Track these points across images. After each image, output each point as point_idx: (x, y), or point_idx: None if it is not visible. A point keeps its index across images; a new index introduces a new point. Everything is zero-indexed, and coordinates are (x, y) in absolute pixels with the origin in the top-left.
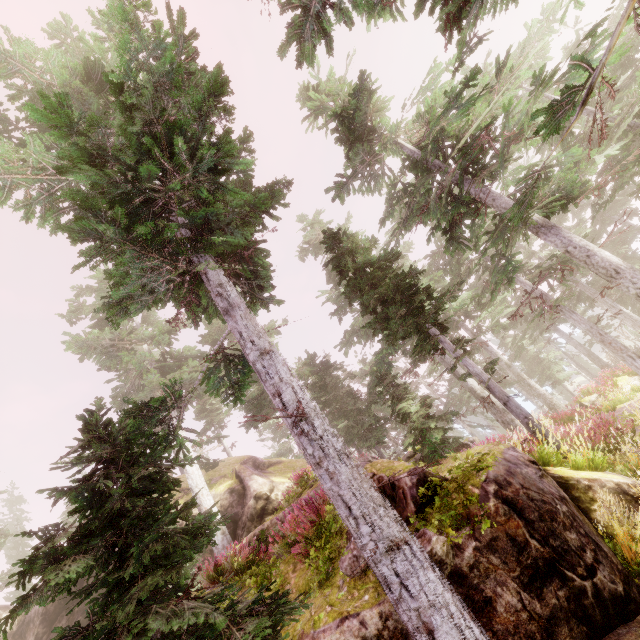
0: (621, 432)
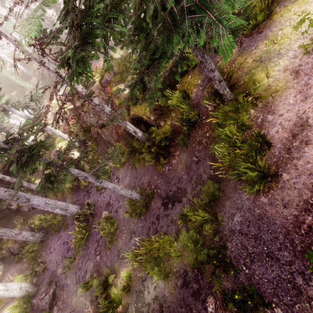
0: None
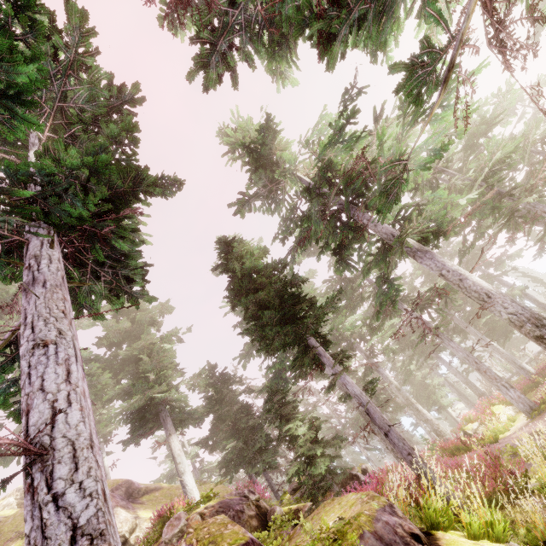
0: (514, 476)
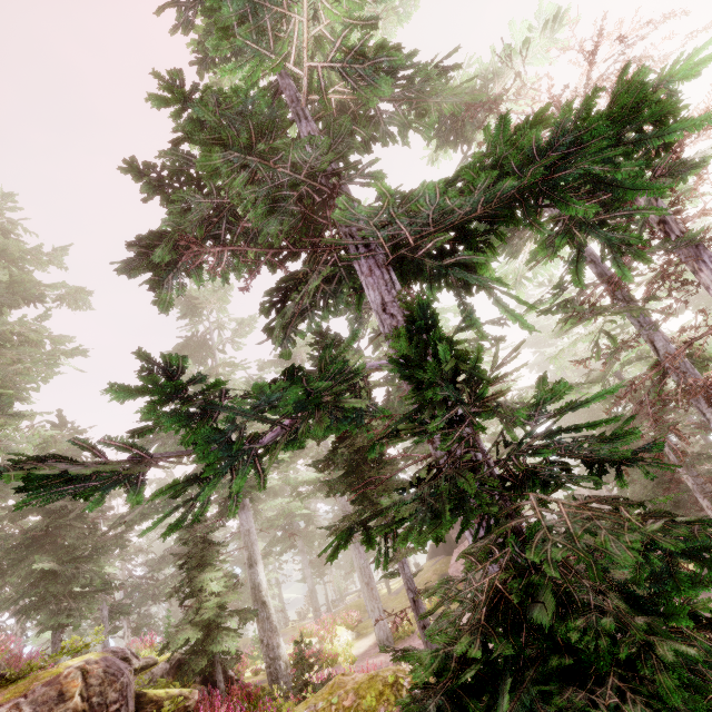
0: None
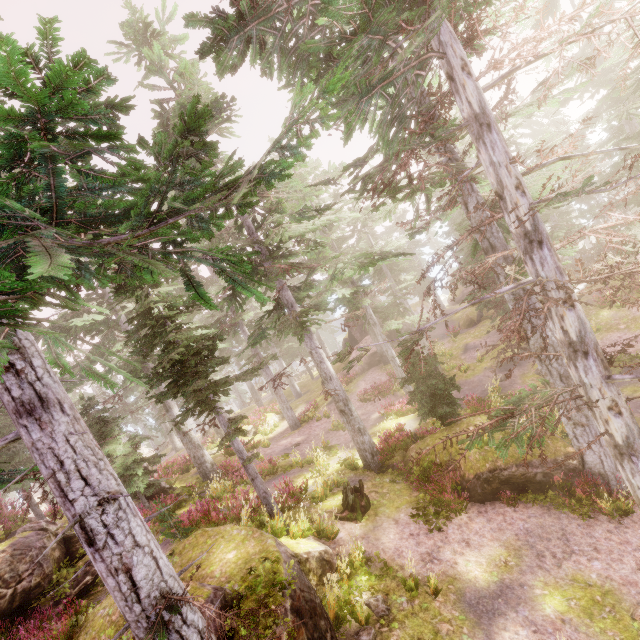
0: (302, 491)
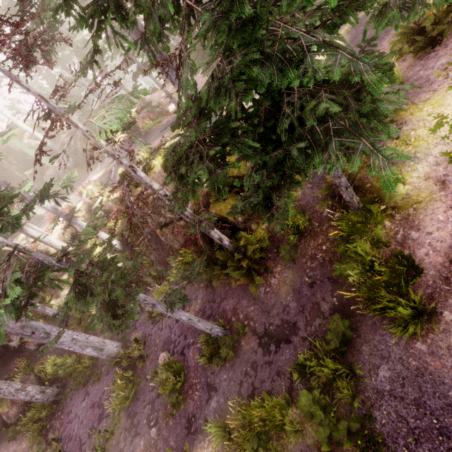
0: None
